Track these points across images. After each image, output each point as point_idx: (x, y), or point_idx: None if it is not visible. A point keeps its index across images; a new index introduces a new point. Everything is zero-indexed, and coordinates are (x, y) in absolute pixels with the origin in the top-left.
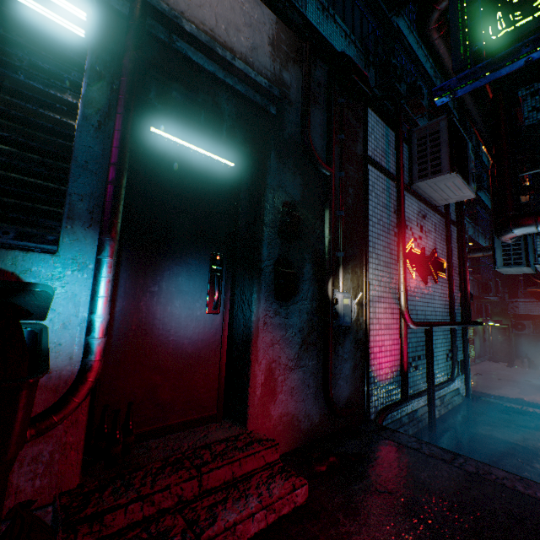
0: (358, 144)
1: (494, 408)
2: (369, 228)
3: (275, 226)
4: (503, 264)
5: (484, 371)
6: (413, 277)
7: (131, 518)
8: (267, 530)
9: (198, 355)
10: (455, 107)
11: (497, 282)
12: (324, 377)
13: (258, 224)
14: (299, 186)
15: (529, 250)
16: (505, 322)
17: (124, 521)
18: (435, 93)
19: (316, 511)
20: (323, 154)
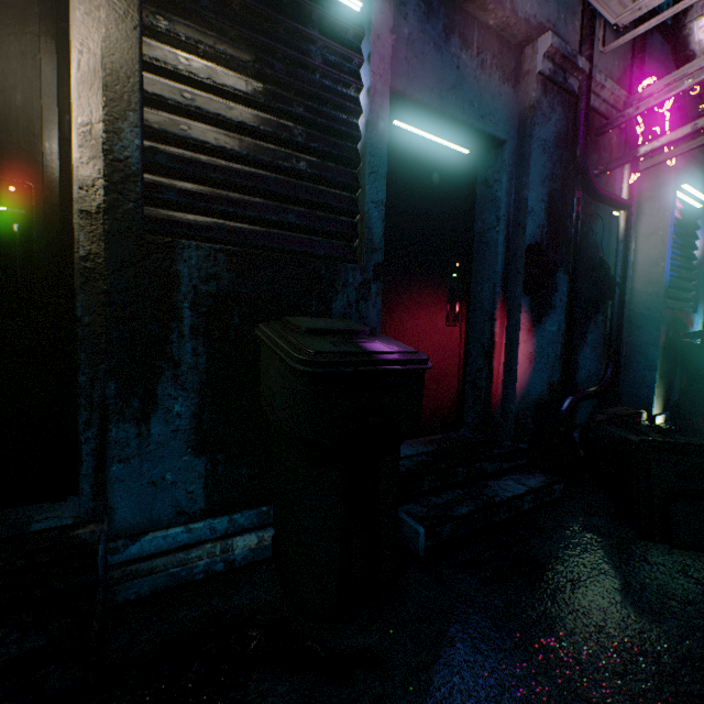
0: None
1: None
2: None
3: None
4: None
5: None
6: None
7: None
8: None
9: None
10: None
11: None
12: None
13: None
14: None
15: None
16: None
17: None
18: None
19: None
20: None
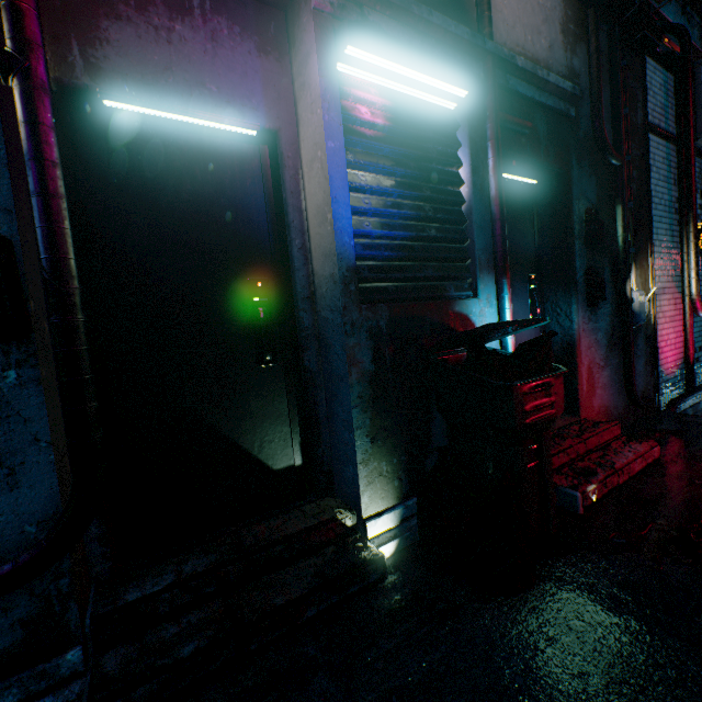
0: (637, 112)
1: None
2: (652, 212)
3: (581, 237)
4: None
5: None
6: None
7: (560, 462)
8: (642, 471)
9: None
10: None
11: None
12: (626, 373)
13: (570, 239)
14: (594, 187)
15: None
16: None
17: (557, 463)
18: None
19: (671, 462)
20: (609, 141)
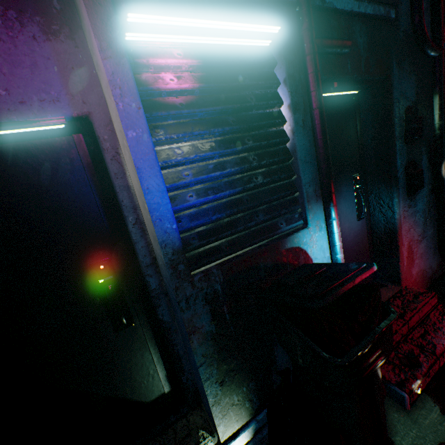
0: None
1: None
2: None
3: (402, 136)
4: None
5: None
6: None
7: None
8: None
9: (358, 249)
10: None
11: None
12: (440, 239)
13: (391, 141)
14: (413, 84)
15: None
16: None
17: None
18: None
19: None
20: (428, 32)
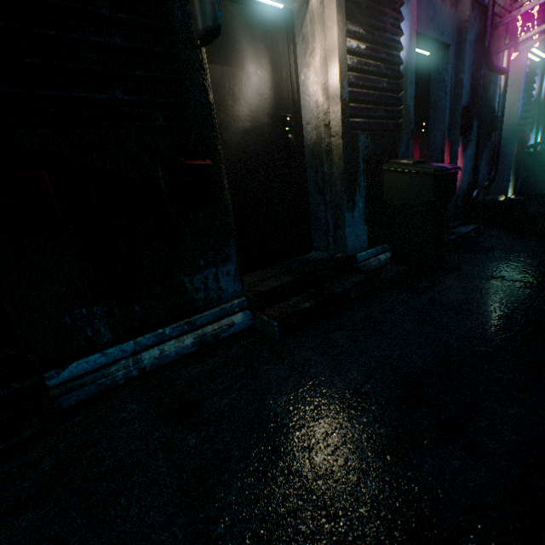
0: None
1: None
2: None
3: None
4: None
5: None
6: None
7: None
8: None
9: None
10: None
11: None
12: None
13: None
14: None
15: None
16: None
17: None
18: None
19: None
20: None
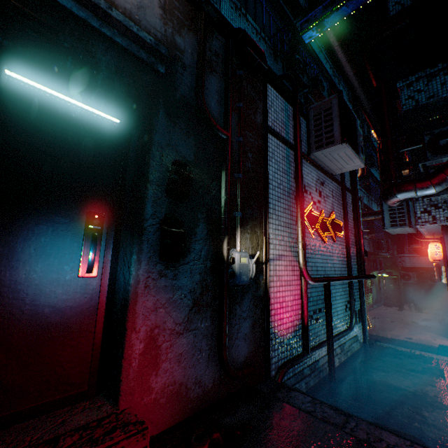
0: (257, 114)
1: (387, 353)
2: (270, 191)
3: (162, 184)
4: (390, 225)
5: (380, 315)
6: (313, 236)
7: None
8: None
9: (65, 325)
10: (350, 100)
11: (387, 241)
12: (218, 339)
13: (141, 182)
14: (192, 146)
15: (411, 213)
16: (395, 274)
17: None
18: (302, 26)
19: None
20: (220, 119)
